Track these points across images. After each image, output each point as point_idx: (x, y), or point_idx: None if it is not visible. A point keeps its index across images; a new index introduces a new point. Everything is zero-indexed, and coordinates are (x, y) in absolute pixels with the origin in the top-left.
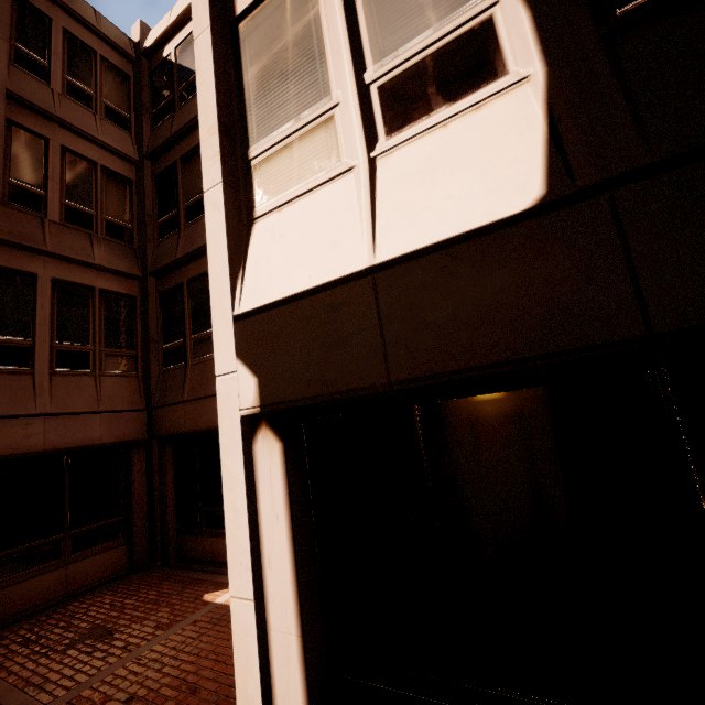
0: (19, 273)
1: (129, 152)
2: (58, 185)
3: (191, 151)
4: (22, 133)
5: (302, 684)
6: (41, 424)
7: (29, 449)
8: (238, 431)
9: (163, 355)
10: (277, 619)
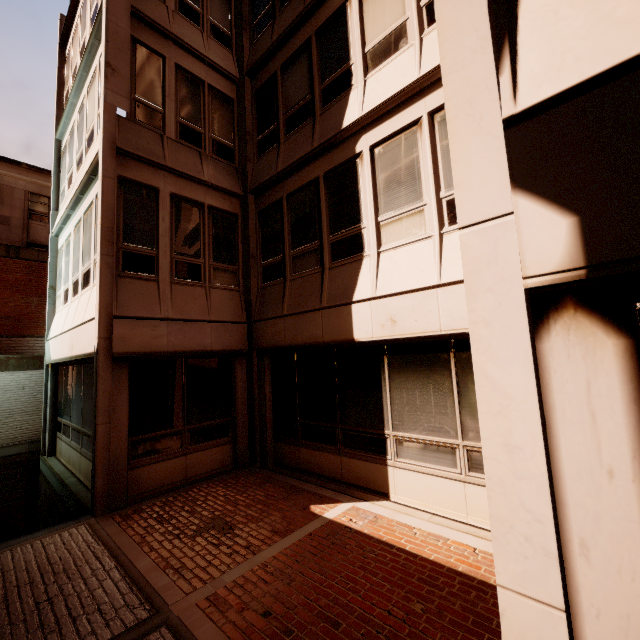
0: (145, 187)
1: (231, 70)
2: (174, 103)
3: (292, 57)
4: (144, 51)
5: None
6: (165, 327)
7: (156, 349)
8: (518, 314)
9: (262, 271)
10: None
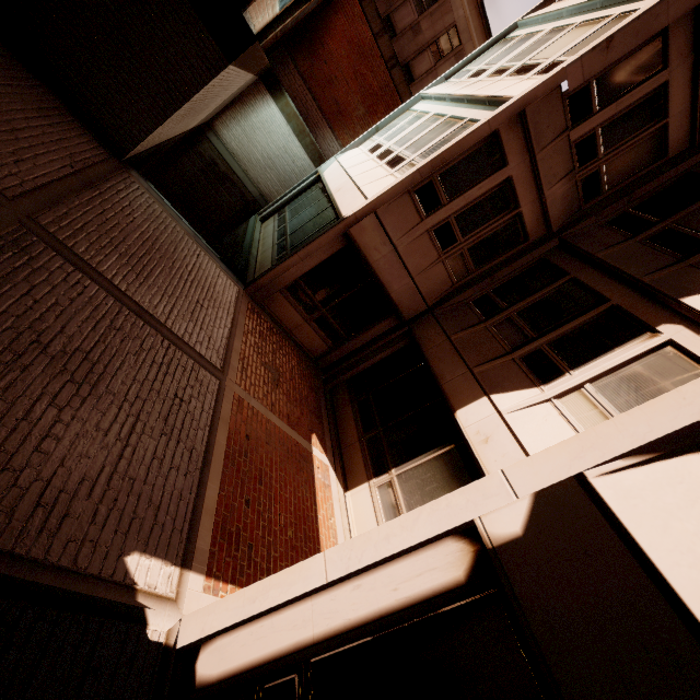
0: (501, 154)
1: None
2: (614, 112)
3: None
4: (657, 48)
5: (284, 648)
6: (388, 250)
7: (368, 255)
8: (458, 520)
9: (483, 294)
10: (319, 606)
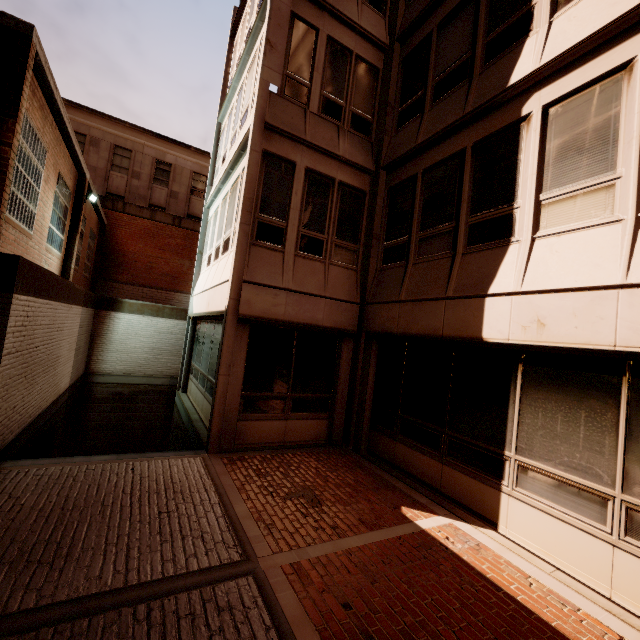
0: (284, 161)
1: (381, 37)
2: (320, 76)
3: (453, 10)
4: (300, 26)
5: None
6: (284, 297)
7: (274, 316)
8: None
9: (383, 252)
10: None
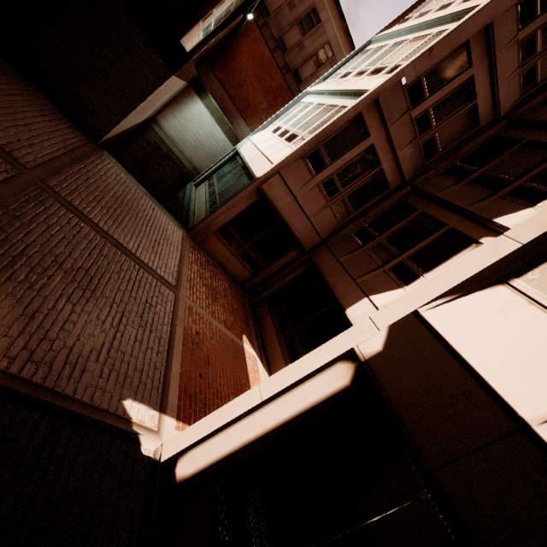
0: (365, 128)
1: (503, 107)
2: (439, 97)
3: (543, 143)
4: (463, 54)
5: (236, 447)
6: (290, 200)
7: (276, 204)
8: (343, 349)
9: (360, 228)
10: (258, 418)
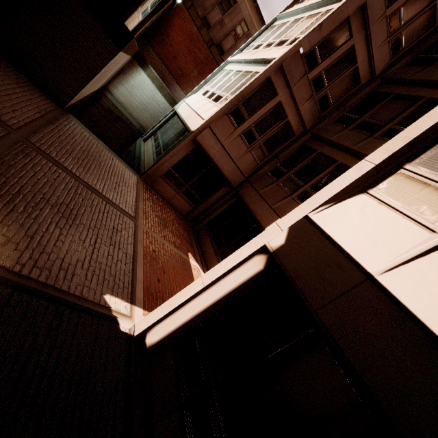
0: (274, 89)
1: (377, 68)
2: (329, 63)
3: (406, 95)
4: (345, 28)
5: (187, 319)
6: (219, 147)
7: (208, 151)
8: (259, 246)
9: (274, 167)
10: (202, 299)
